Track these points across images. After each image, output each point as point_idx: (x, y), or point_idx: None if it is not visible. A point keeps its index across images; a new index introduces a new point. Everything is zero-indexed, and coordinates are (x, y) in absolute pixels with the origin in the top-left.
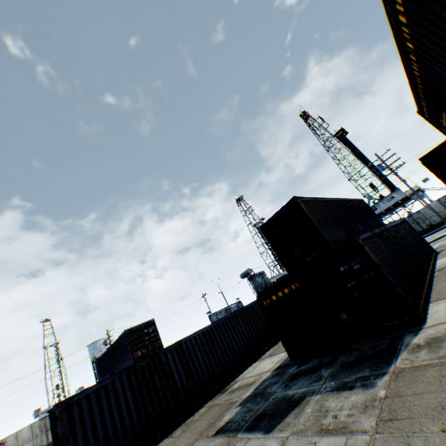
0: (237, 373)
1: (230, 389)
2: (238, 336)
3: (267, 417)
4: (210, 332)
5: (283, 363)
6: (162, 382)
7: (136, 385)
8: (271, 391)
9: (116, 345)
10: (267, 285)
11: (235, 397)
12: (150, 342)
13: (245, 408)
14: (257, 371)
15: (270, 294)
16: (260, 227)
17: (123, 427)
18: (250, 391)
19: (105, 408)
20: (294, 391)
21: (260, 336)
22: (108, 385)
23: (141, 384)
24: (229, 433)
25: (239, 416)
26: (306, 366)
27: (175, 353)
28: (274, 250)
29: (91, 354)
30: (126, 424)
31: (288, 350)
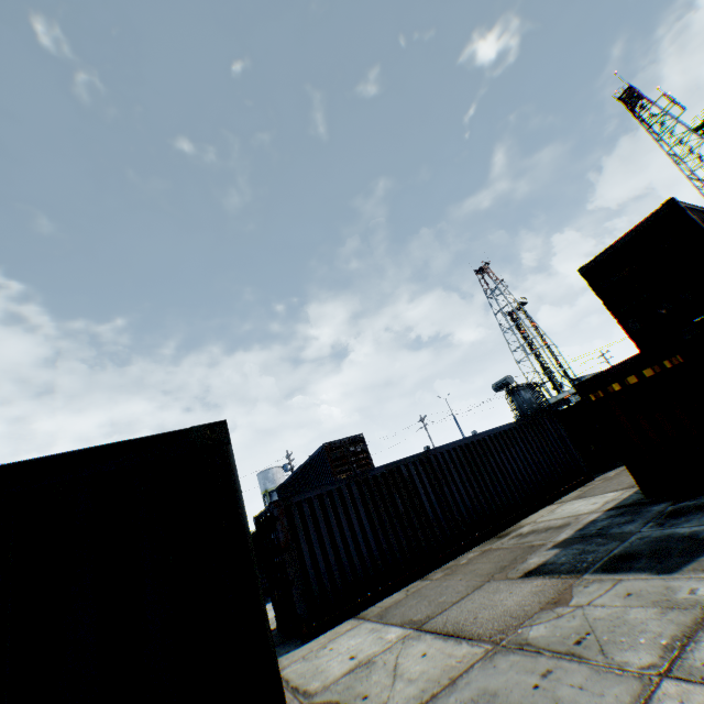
0: (519, 516)
1: (515, 534)
2: (517, 462)
3: (644, 558)
4: (472, 449)
5: (625, 502)
6: (406, 505)
7: (370, 500)
8: (624, 532)
9: (309, 466)
10: (541, 405)
11: (535, 541)
12: (359, 466)
13: (573, 550)
14: (562, 514)
15: (606, 381)
16: (580, 269)
17: (358, 552)
18: (567, 533)
19: (332, 522)
20: (692, 529)
21: (553, 469)
22: (333, 492)
23: (376, 501)
24: (560, 575)
25: (566, 558)
26: (697, 501)
27: (421, 469)
28: (610, 309)
29: (262, 485)
30: (361, 548)
31: (640, 479)
